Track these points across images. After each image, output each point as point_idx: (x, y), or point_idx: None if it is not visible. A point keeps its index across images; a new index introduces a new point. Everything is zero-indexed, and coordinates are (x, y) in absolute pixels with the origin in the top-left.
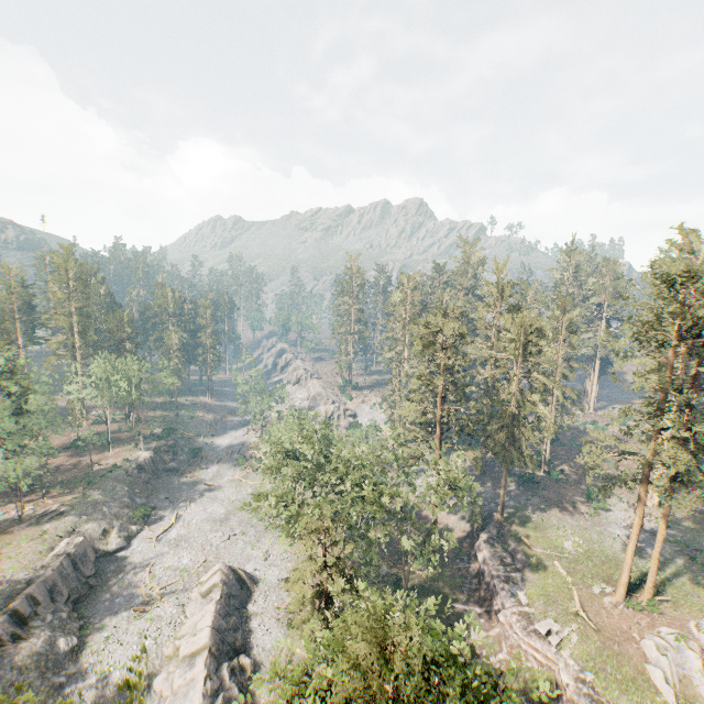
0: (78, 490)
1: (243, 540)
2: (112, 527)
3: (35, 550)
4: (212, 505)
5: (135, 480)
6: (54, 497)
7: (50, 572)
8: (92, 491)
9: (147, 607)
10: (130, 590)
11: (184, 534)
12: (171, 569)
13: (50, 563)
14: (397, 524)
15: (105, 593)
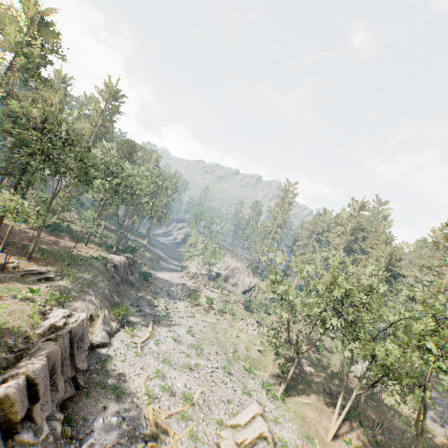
0: (62, 263)
1: (228, 377)
2: (97, 315)
3: (23, 309)
4: (180, 328)
5: (110, 277)
6: (38, 261)
7: (53, 347)
8: (77, 270)
9: (158, 444)
10: (127, 406)
11: (164, 349)
12: (167, 390)
13: (43, 334)
14: (374, 407)
15: (94, 401)
